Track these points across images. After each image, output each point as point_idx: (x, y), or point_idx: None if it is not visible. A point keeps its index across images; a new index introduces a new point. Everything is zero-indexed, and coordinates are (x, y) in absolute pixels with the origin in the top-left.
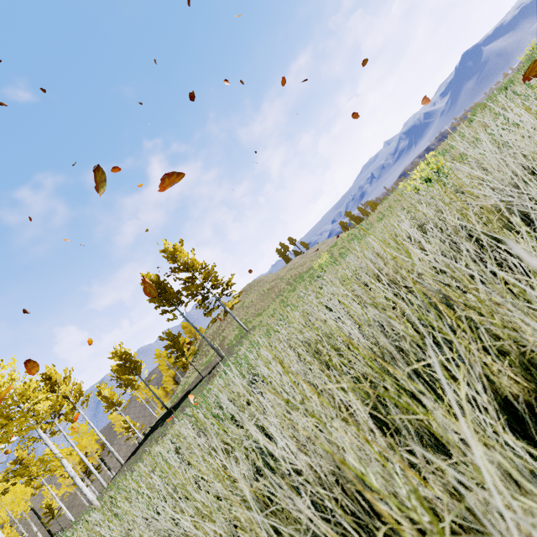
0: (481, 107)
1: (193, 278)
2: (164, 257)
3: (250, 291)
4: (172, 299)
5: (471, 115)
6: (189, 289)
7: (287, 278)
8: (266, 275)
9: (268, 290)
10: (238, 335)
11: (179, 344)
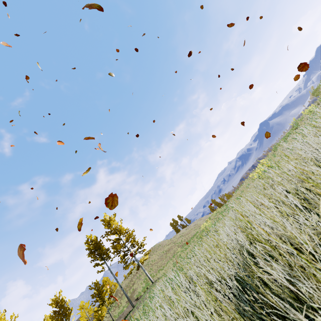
0: (278, 144)
1: (119, 239)
2: (103, 224)
3: (153, 252)
4: (103, 254)
5: (274, 147)
6: (115, 247)
7: (179, 243)
8: (164, 241)
9: (166, 251)
10: (145, 287)
11: (102, 293)
